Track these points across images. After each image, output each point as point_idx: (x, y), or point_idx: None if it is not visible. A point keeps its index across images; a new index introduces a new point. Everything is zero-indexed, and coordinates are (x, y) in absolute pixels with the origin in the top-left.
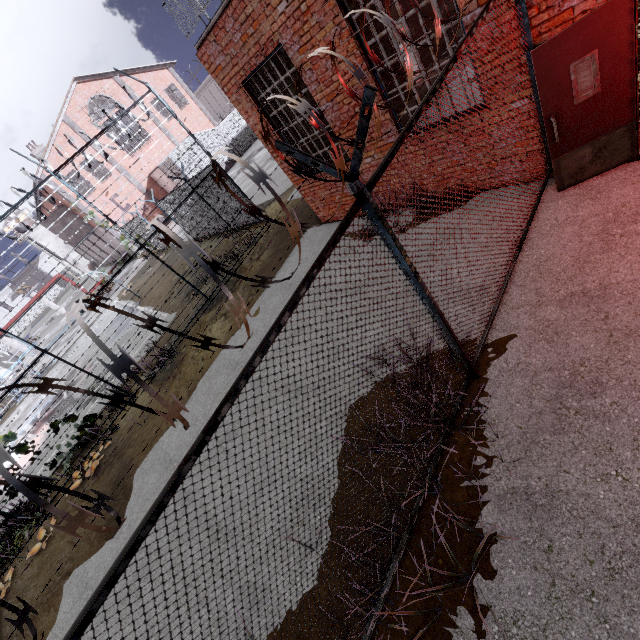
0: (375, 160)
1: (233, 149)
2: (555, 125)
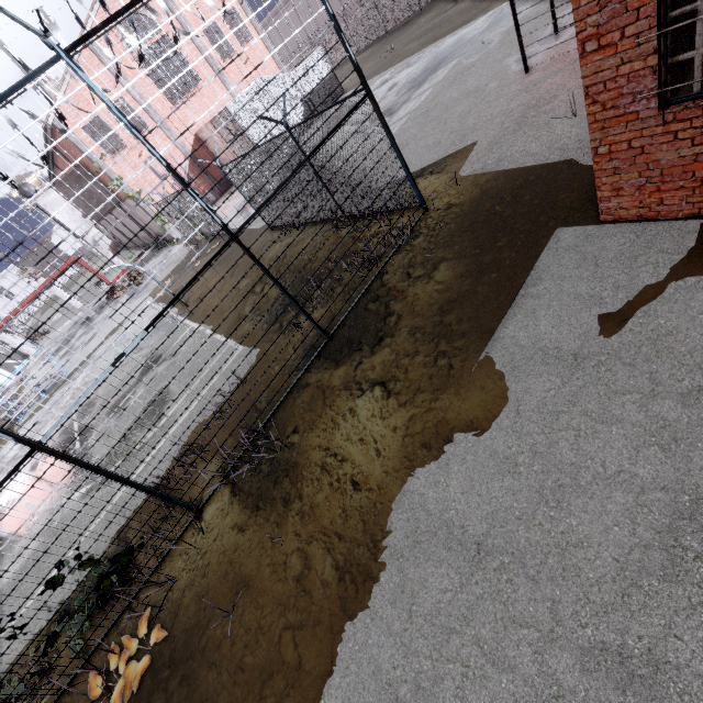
0: None
1: (310, 106)
2: None
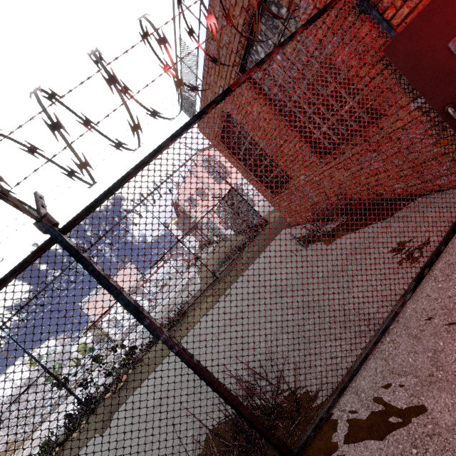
0: (307, 176)
1: None
2: (455, 115)
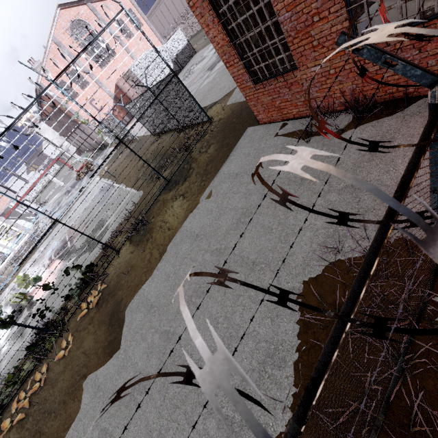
0: (321, 68)
1: (177, 63)
2: None
